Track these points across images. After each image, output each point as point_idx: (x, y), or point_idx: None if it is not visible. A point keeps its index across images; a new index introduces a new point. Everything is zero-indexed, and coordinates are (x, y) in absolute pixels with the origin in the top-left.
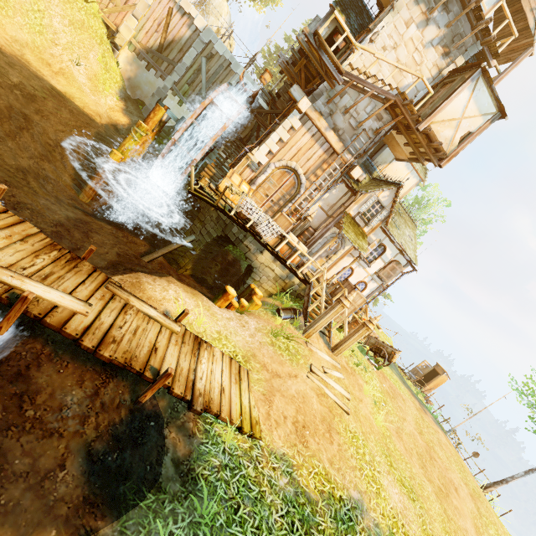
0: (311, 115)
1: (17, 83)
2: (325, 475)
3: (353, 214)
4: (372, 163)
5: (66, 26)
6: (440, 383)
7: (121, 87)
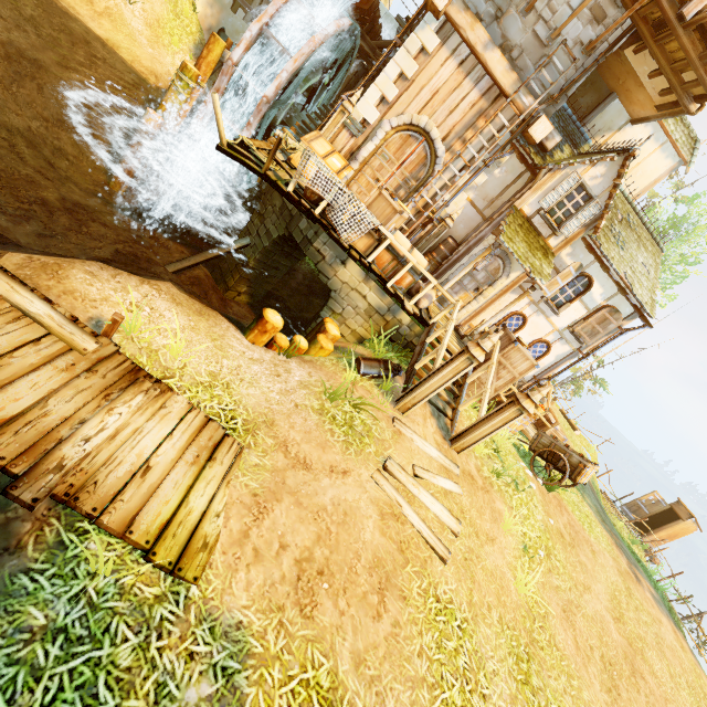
0: (459, 20)
1: (31, 17)
2: (328, 689)
3: (530, 212)
4: (581, 129)
5: None
6: (681, 535)
7: (198, 41)
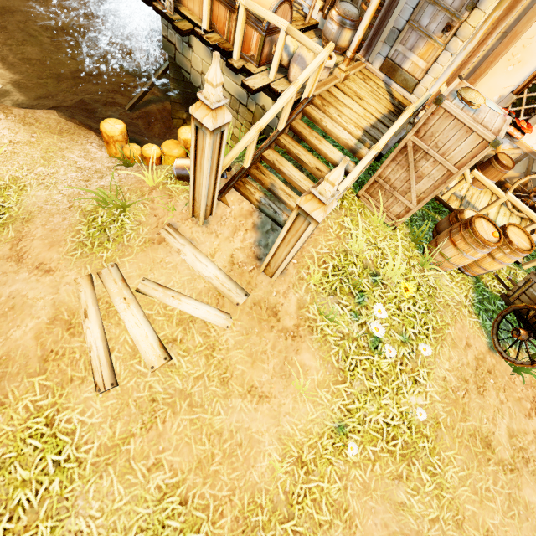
0: None
1: None
2: None
3: None
4: None
5: None
6: None
7: None
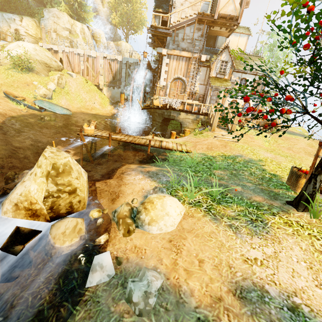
0: (170, 53)
1: (84, 118)
2: (221, 153)
3: (215, 75)
4: (215, 49)
5: (86, 94)
6: None
7: (109, 101)
